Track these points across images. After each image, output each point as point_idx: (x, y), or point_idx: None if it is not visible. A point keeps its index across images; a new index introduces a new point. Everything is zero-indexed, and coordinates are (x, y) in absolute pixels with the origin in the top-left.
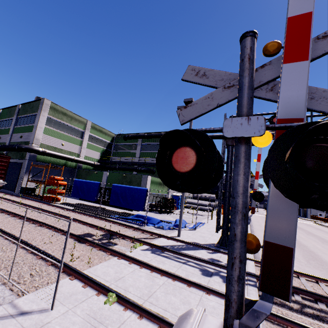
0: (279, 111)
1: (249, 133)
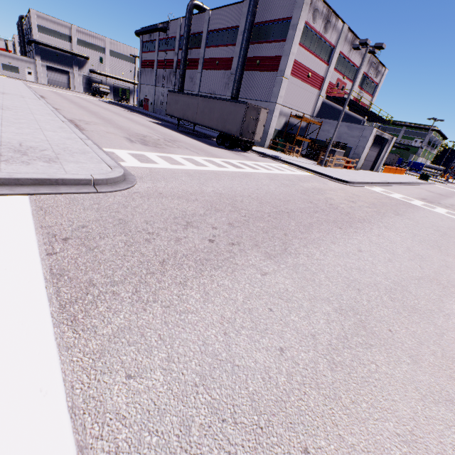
0: None
1: None
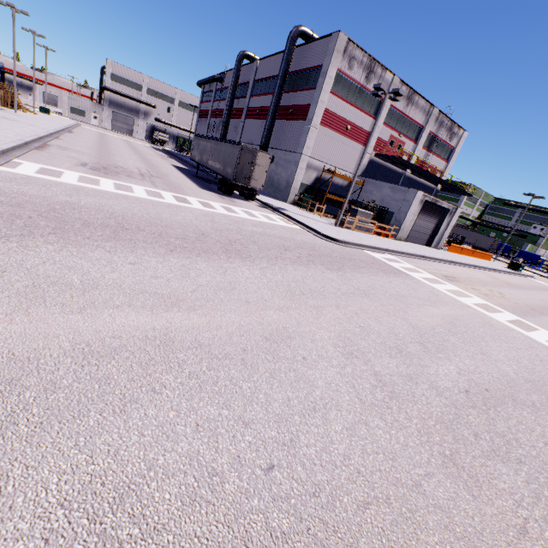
0: None
1: None
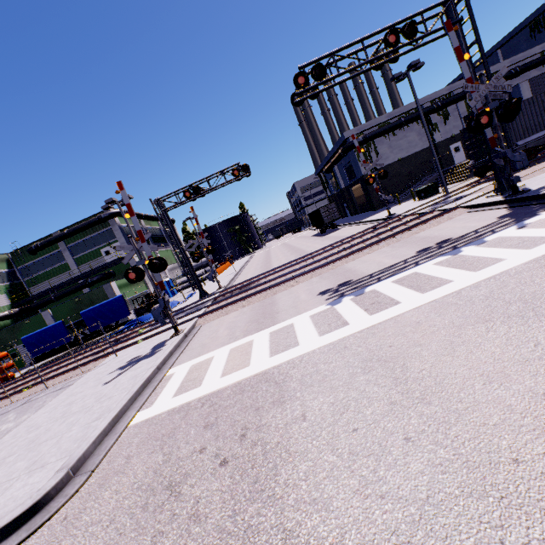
0: (147, 255)
1: (143, 263)
